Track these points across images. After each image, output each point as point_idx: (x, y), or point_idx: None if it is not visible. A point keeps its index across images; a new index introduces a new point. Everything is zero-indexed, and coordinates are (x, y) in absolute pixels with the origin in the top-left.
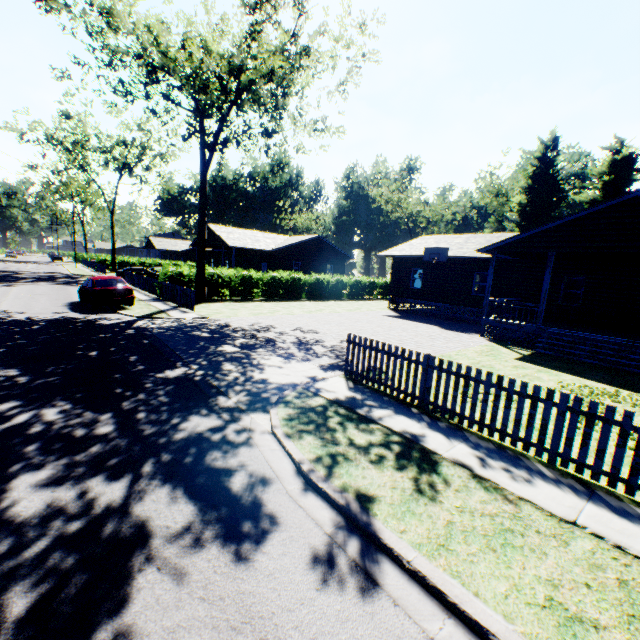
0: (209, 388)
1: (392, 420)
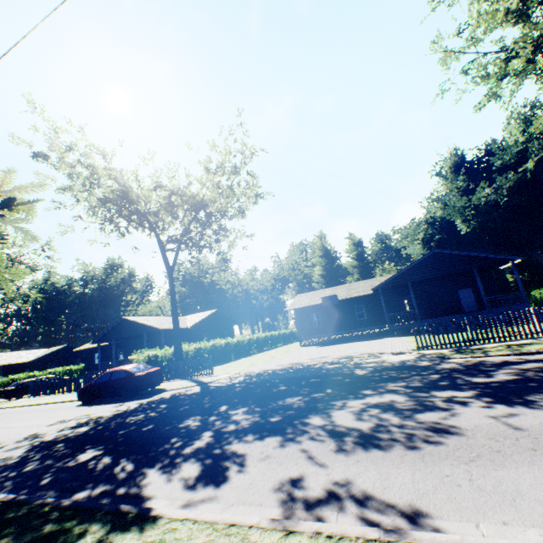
0: (400, 366)
1: (486, 345)
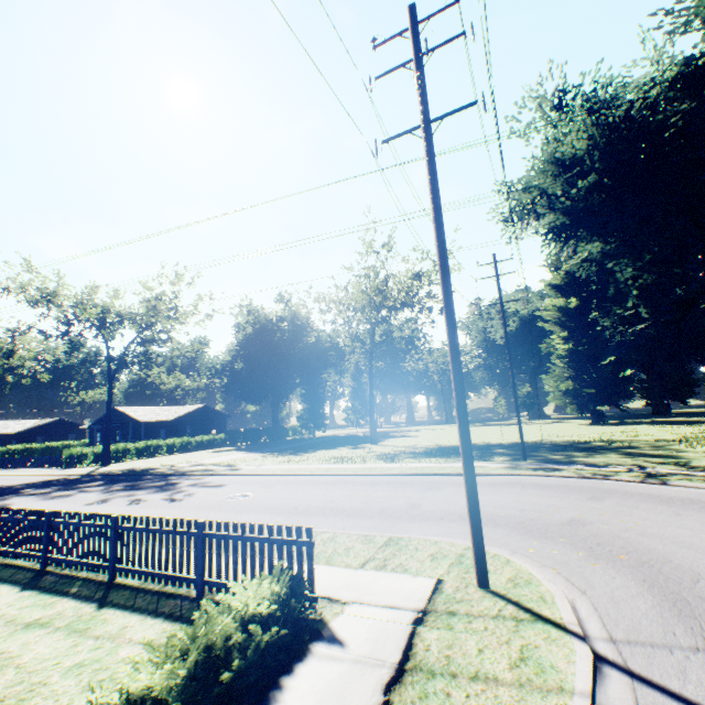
0: None
1: None
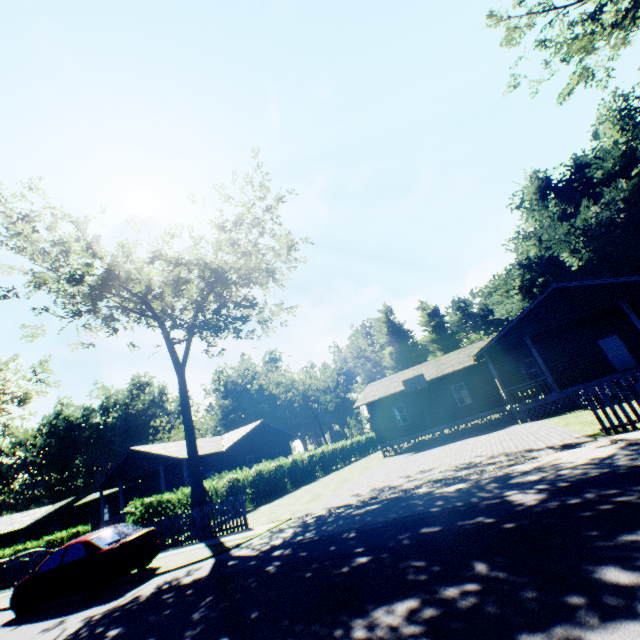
0: (612, 473)
1: None
